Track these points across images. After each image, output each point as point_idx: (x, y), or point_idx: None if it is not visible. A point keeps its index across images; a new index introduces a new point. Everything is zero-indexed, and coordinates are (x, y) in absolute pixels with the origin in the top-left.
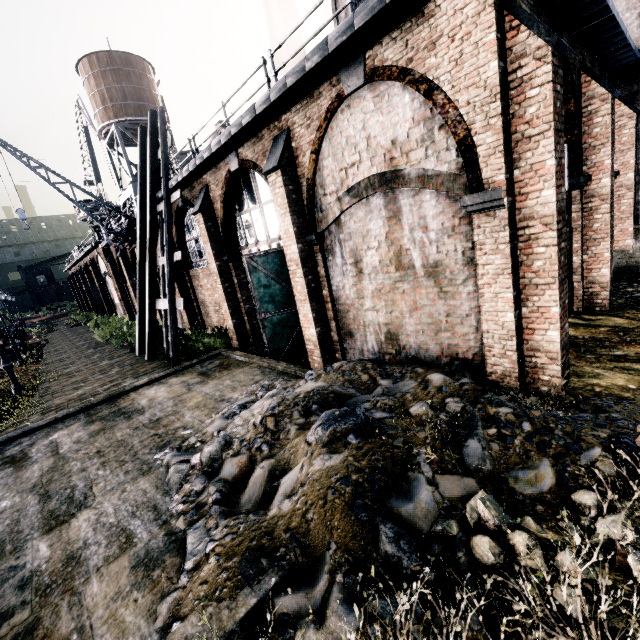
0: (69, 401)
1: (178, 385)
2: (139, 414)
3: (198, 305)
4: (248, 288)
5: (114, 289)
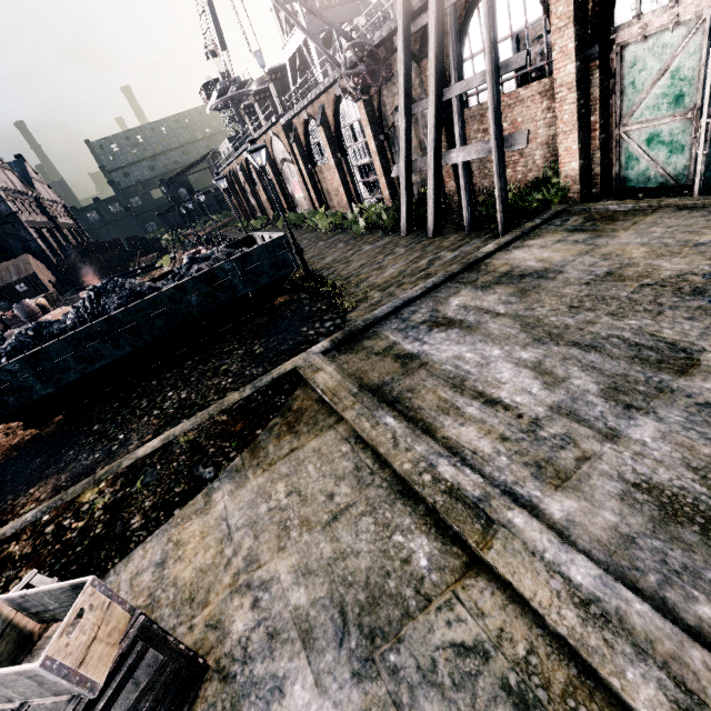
0: (395, 278)
1: (558, 244)
2: (556, 273)
3: (468, 164)
4: (608, 105)
5: (295, 180)
